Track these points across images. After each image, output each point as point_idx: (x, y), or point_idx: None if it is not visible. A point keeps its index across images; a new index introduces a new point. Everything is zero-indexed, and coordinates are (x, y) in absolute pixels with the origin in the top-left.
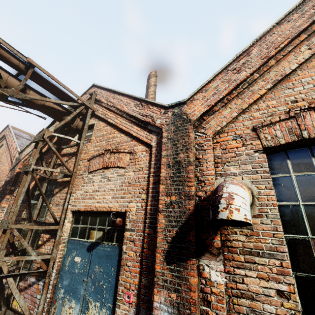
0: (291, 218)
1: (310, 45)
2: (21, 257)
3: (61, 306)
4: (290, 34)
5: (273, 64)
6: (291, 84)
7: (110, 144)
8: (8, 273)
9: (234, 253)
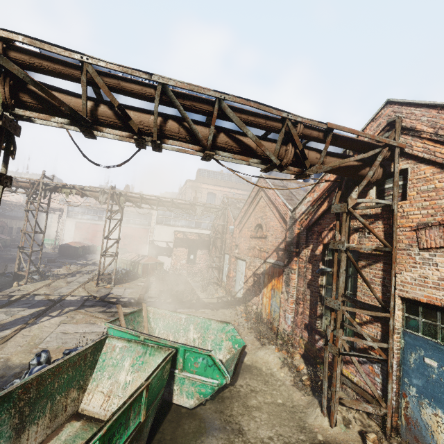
0: None
1: None
2: (358, 339)
3: (417, 406)
4: None
5: None
6: None
7: None
8: (350, 352)
9: None
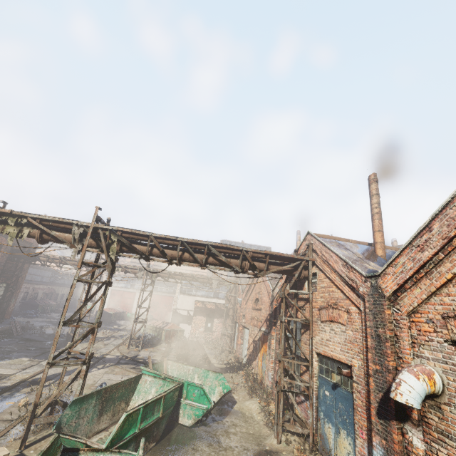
0: None
1: None
2: (292, 380)
3: (323, 424)
4: None
5: None
6: None
7: (331, 298)
8: (288, 389)
9: (430, 429)
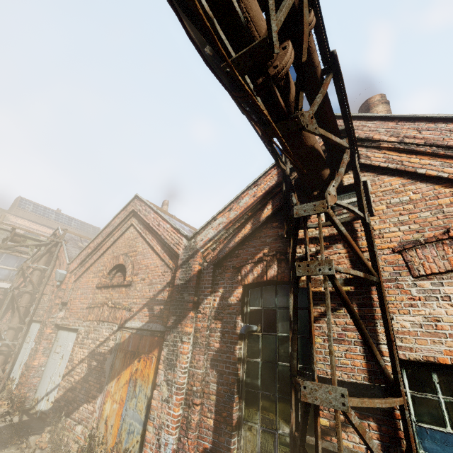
0: None
1: None
2: None
3: None
4: None
5: None
6: None
7: None
8: None
9: None
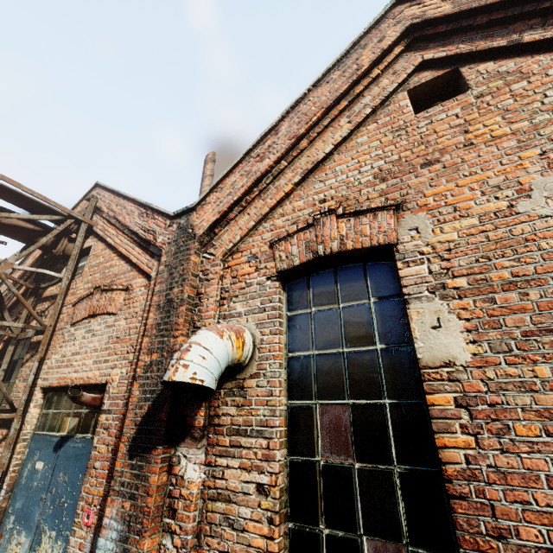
0: (298, 376)
1: (351, 116)
2: None
3: (7, 544)
4: (326, 102)
5: (306, 146)
6: (324, 175)
7: (104, 278)
8: None
9: (219, 435)
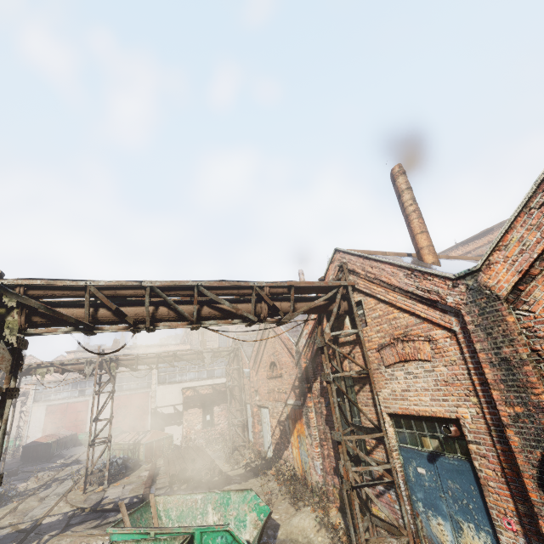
0: None
1: None
2: (365, 467)
3: (427, 521)
4: None
5: None
6: None
7: (394, 329)
8: (362, 483)
9: None
